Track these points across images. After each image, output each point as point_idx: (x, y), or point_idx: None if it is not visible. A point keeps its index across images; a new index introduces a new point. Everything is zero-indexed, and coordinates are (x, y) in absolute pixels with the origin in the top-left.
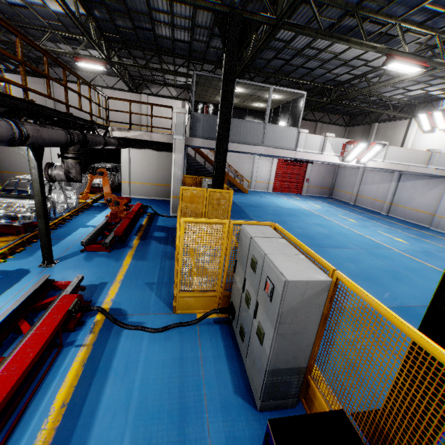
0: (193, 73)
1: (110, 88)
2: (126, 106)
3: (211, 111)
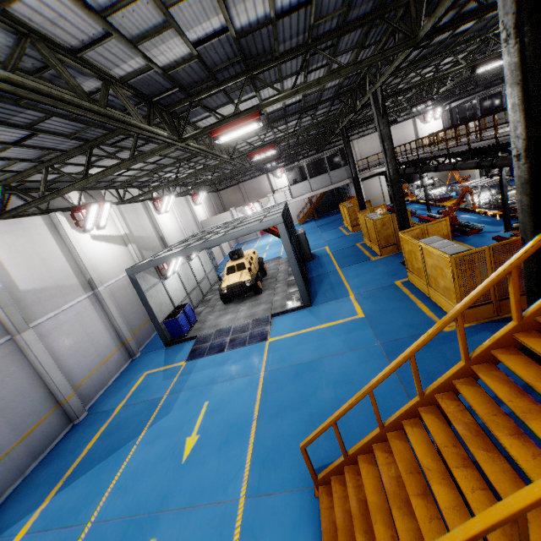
0: (476, 97)
1: (361, 137)
2: (374, 143)
3: (438, 114)
